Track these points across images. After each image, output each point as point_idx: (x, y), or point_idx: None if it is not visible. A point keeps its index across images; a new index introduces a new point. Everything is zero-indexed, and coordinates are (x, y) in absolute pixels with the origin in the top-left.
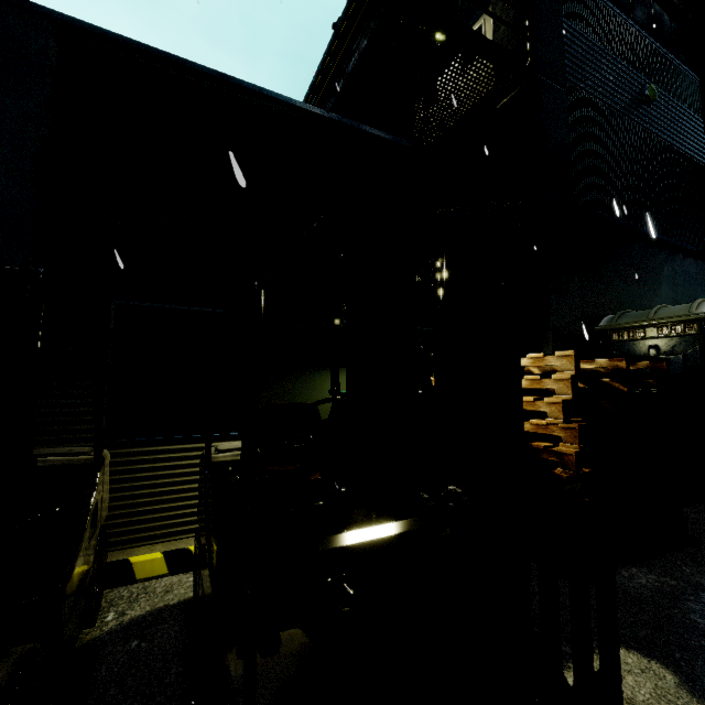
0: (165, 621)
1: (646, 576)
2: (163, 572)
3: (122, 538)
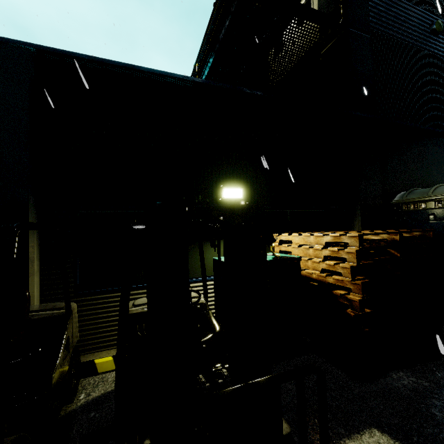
0: (110, 400)
1: (408, 378)
2: (113, 368)
3: (93, 346)
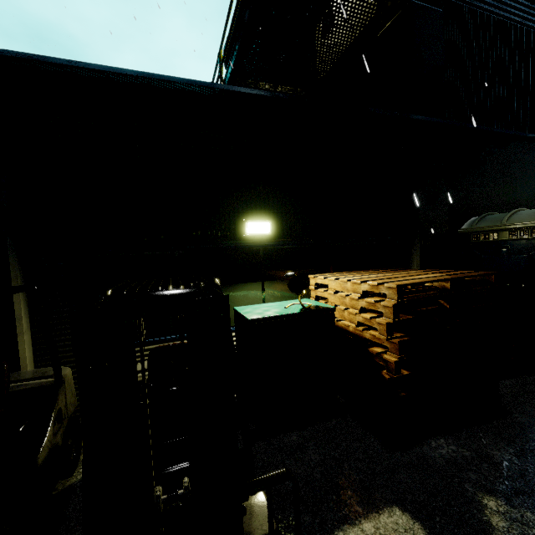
0: None
1: (448, 447)
2: None
3: None
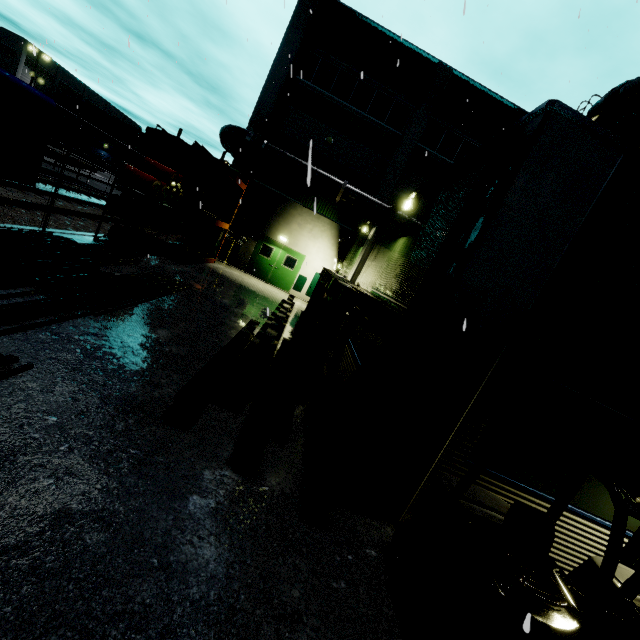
0: None
1: None
2: None
3: None
